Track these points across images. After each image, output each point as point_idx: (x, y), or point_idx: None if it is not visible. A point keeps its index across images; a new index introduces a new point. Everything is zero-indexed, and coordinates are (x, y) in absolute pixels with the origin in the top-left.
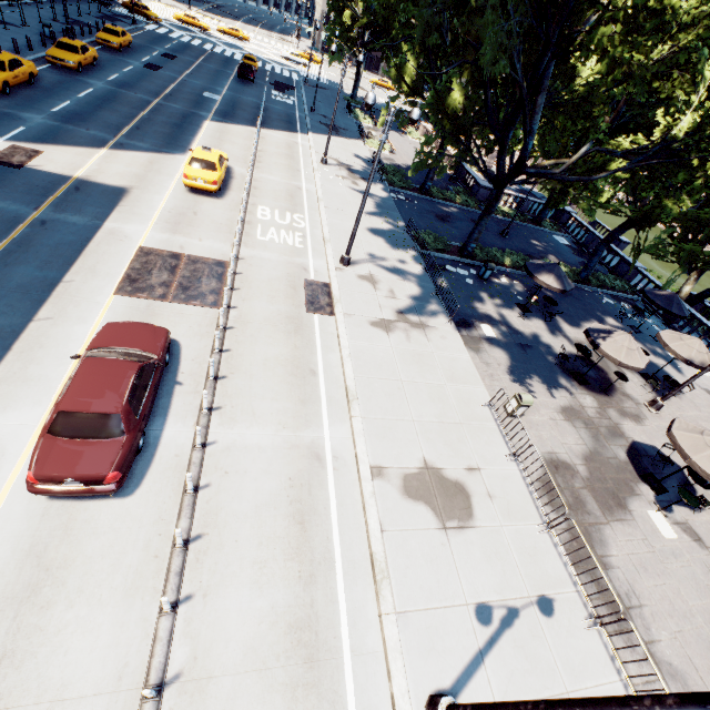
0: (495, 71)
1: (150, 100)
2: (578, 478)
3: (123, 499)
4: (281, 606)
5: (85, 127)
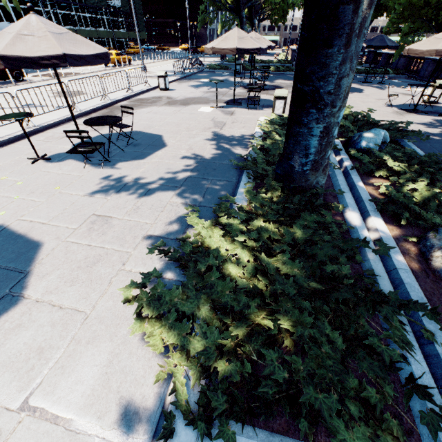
0: None
1: None
2: (169, 100)
3: None
4: None
5: None
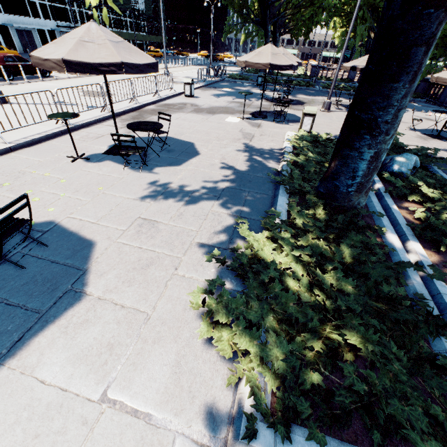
0: None
1: None
2: (195, 107)
3: None
4: None
5: None
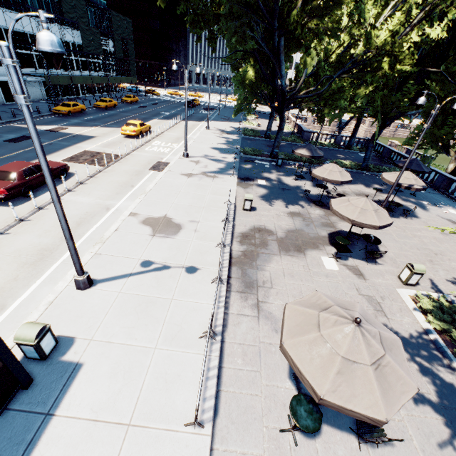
0: (247, 48)
1: (132, 115)
2: (273, 236)
3: (9, 207)
4: (44, 243)
5: (94, 122)
